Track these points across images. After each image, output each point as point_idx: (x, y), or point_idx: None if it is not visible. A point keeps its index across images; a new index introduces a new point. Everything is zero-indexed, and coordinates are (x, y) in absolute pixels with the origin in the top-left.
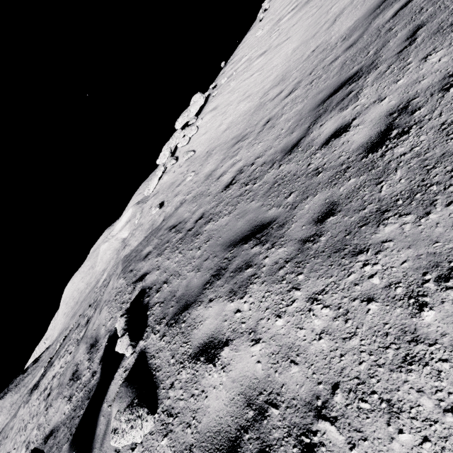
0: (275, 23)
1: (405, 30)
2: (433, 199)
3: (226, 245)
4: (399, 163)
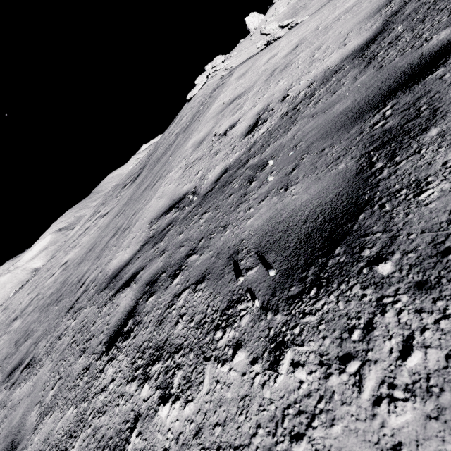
0: None
1: None
2: None
3: None
4: None
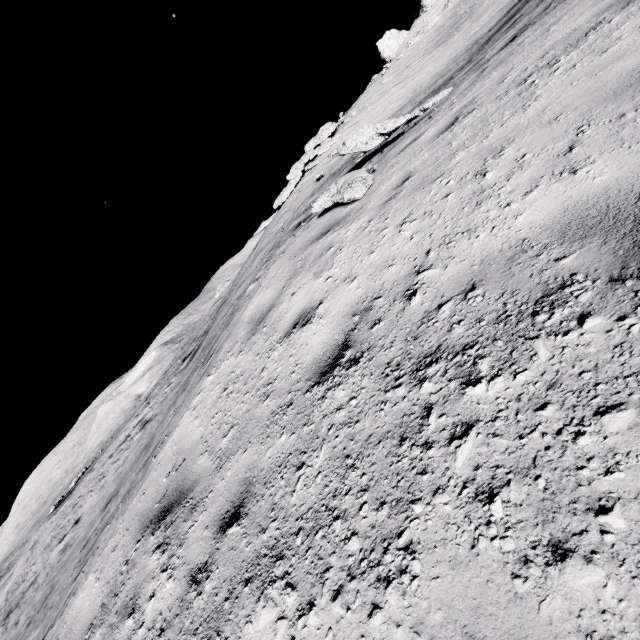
0: (403, 70)
1: None
2: None
3: None
4: None
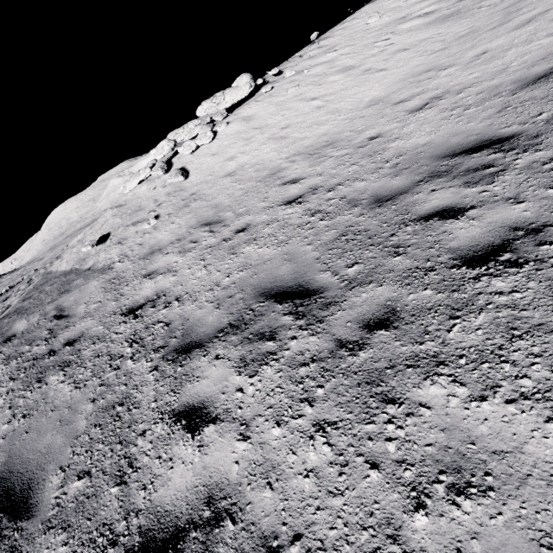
0: (396, 21)
1: (389, 291)
2: None
3: (2, 474)
4: None
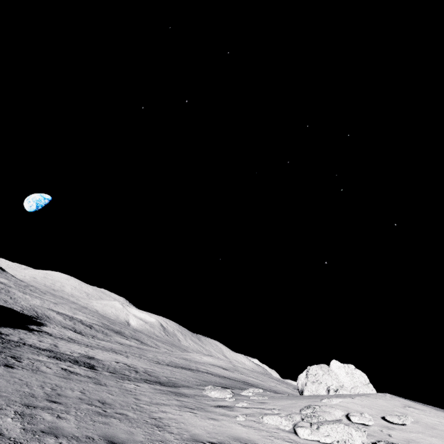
0: None
1: None
2: None
3: None
4: None
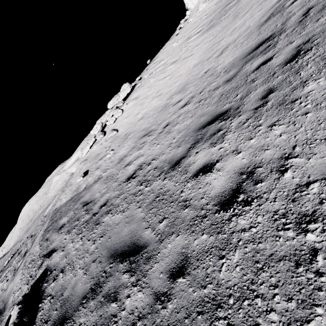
0: (186, 40)
1: (262, 87)
2: (256, 321)
3: (110, 254)
4: (239, 240)
